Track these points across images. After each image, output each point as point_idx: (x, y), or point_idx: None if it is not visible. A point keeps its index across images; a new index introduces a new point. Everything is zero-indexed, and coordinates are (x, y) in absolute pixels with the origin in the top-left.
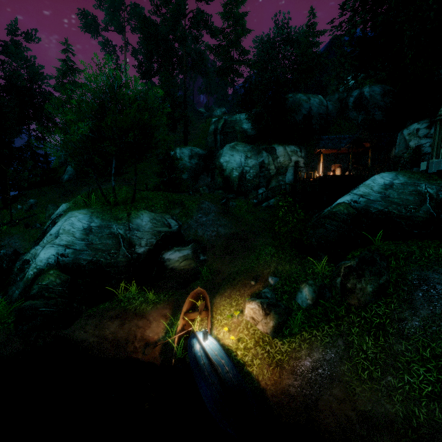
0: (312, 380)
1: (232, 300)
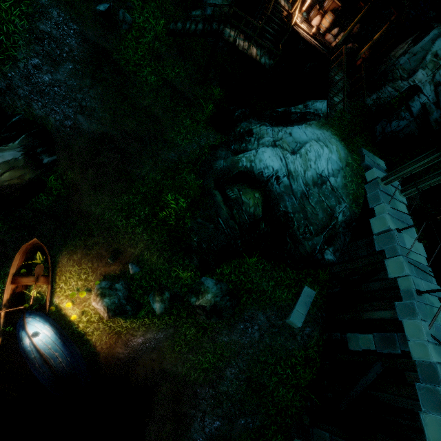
0: (139, 349)
1: (81, 271)
